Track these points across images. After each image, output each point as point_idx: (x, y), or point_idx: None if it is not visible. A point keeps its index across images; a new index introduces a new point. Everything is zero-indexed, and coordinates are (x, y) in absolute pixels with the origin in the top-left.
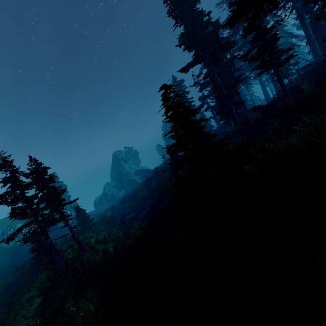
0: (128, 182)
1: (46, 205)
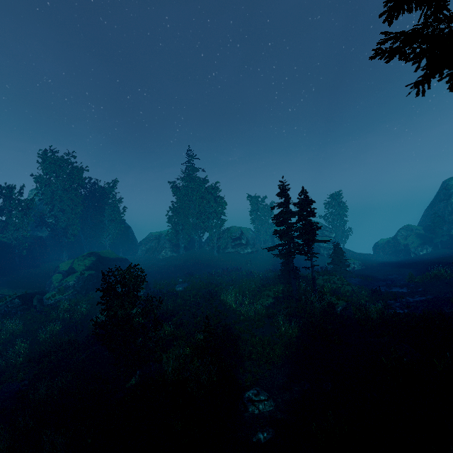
0: (446, 238)
1: (300, 234)
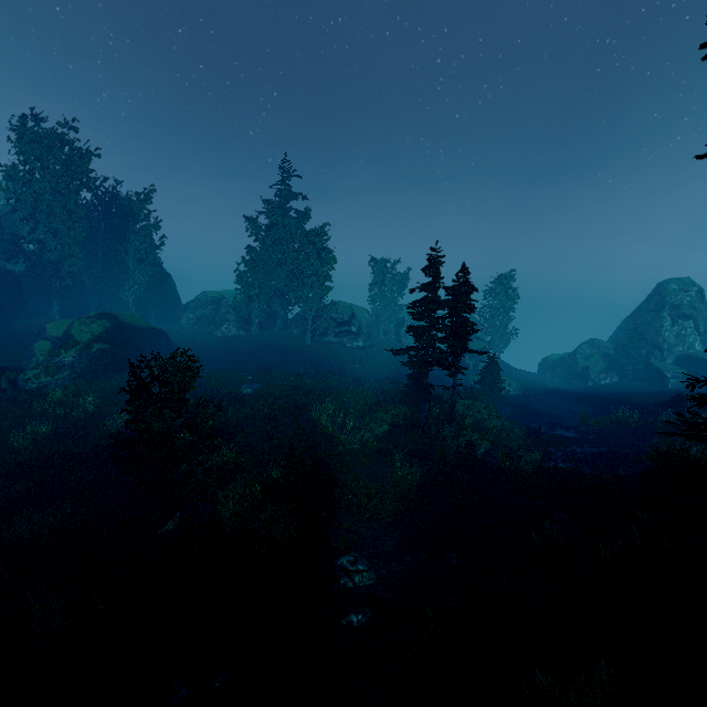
0: (641, 366)
1: (446, 337)
